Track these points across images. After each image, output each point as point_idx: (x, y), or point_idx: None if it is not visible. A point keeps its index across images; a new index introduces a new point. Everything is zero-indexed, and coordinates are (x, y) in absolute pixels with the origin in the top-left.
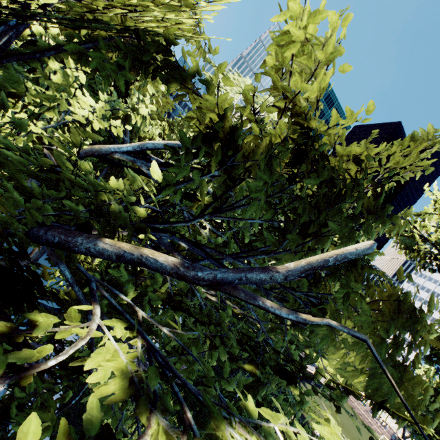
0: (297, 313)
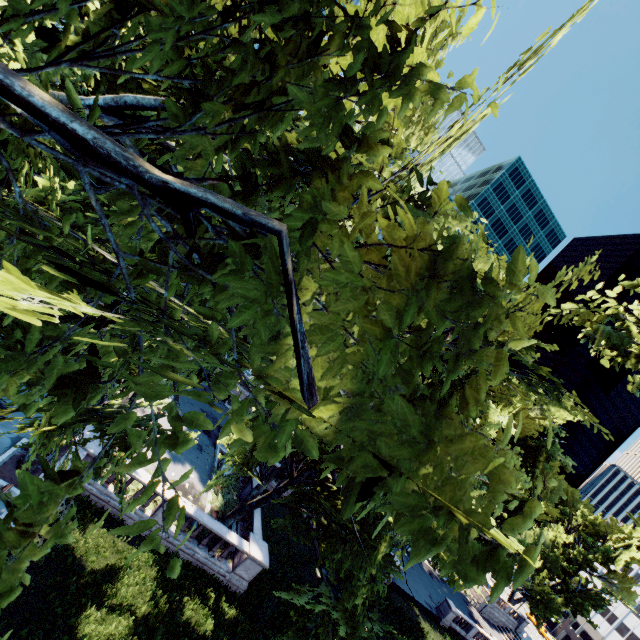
0: (109, 138)
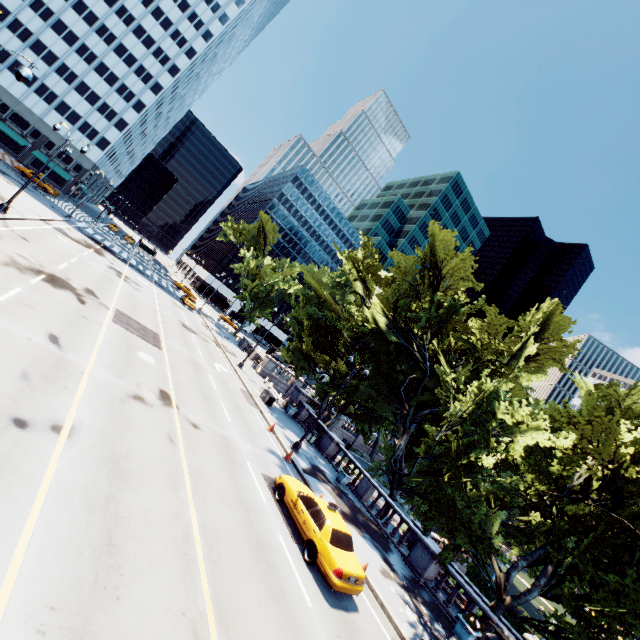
0: None
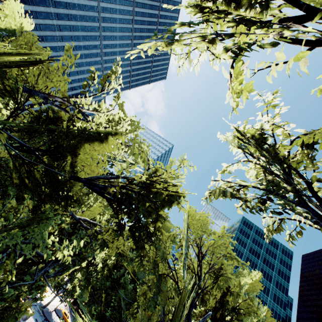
0: None
